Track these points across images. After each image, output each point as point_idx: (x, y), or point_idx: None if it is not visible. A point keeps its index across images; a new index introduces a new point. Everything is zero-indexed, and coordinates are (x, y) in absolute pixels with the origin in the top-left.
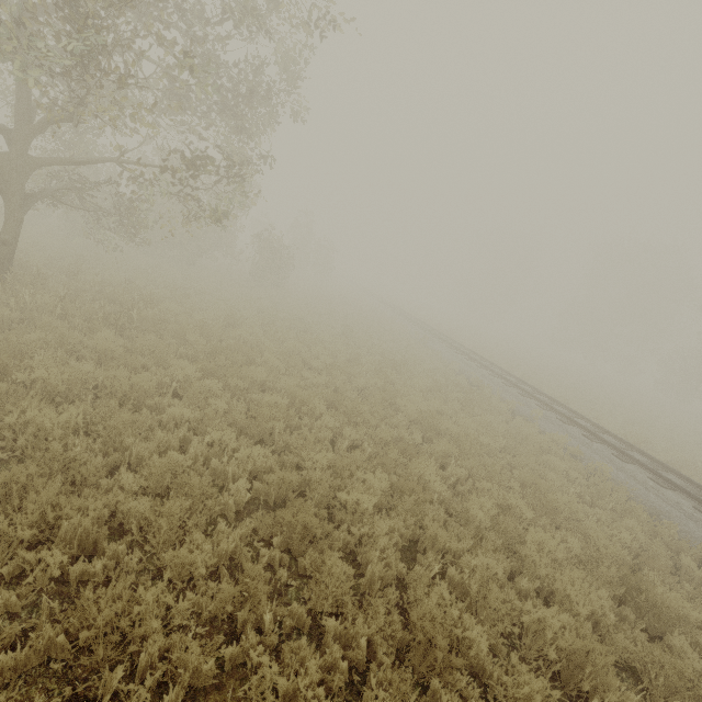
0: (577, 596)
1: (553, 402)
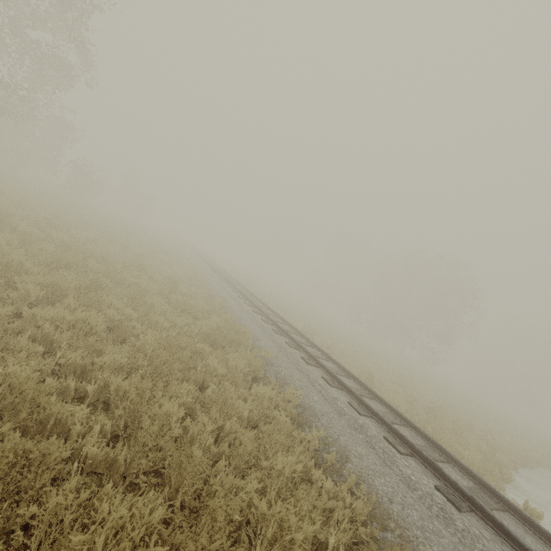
0: (96, 250)
1: (232, 279)
